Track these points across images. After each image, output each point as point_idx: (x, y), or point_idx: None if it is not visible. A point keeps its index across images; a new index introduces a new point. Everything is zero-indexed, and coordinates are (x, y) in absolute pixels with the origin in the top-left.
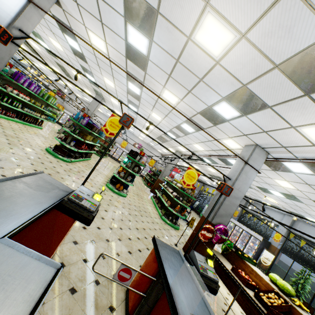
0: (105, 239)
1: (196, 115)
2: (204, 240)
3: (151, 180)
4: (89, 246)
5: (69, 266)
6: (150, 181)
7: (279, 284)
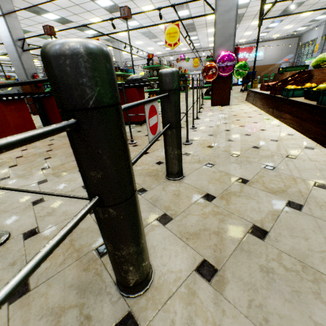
0: None
1: None
2: (210, 80)
3: None
4: None
5: None
6: None
7: (313, 62)
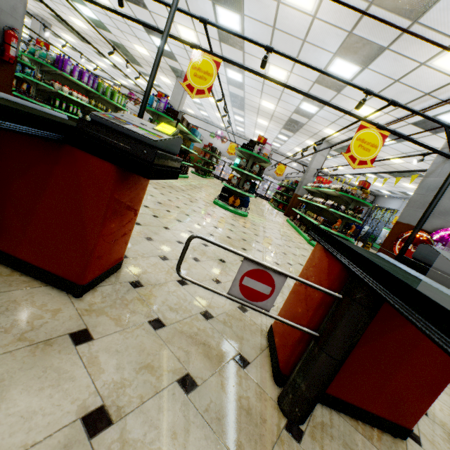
0: (218, 259)
1: (364, 17)
2: None
3: (284, 199)
4: (189, 264)
5: (151, 287)
6: (282, 201)
7: None
